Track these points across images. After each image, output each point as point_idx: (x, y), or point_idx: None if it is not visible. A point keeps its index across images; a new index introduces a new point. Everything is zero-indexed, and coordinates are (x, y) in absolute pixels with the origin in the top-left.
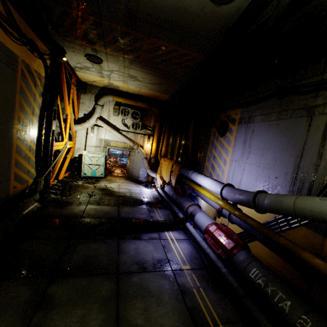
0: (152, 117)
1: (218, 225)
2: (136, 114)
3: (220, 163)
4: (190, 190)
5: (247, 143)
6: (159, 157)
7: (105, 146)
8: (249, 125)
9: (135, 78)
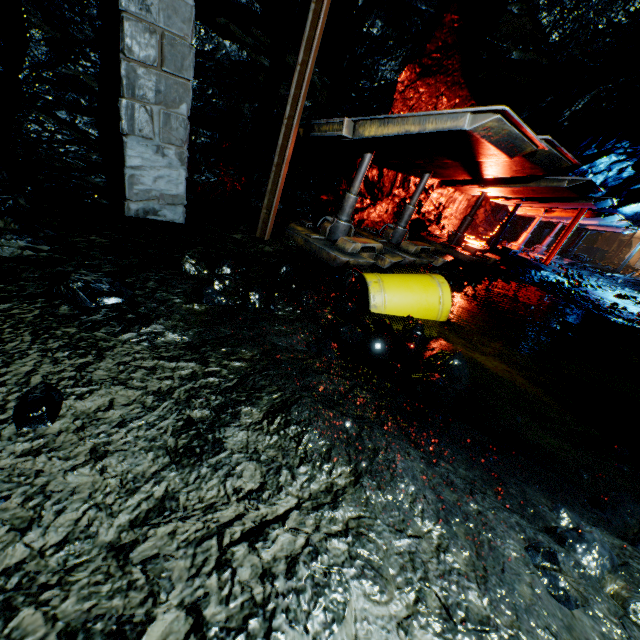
0: None
1: None
2: None
3: None
4: None
5: None
6: None
7: None
8: None
9: None
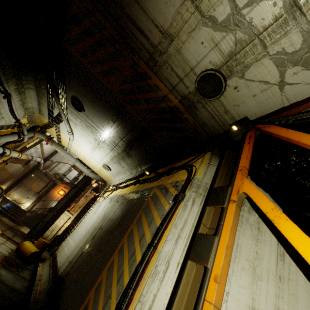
0: None
1: None
2: None
3: None
4: None
5: None
6: None
7: None
8: None
9: None
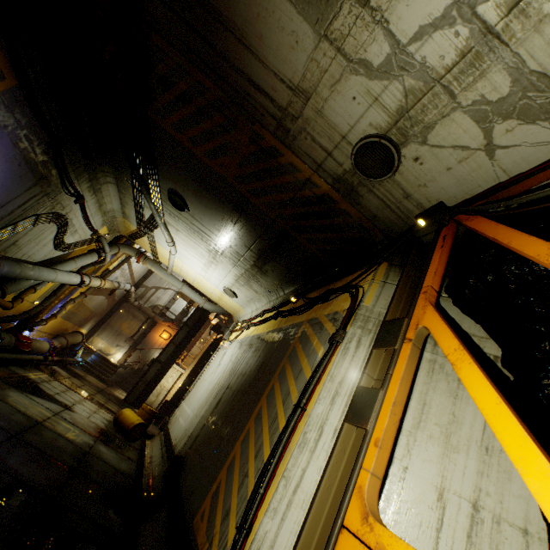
0: None
1: None
2: None
3: None
4: None
5: None
6: None
7: None
8: None
9: None
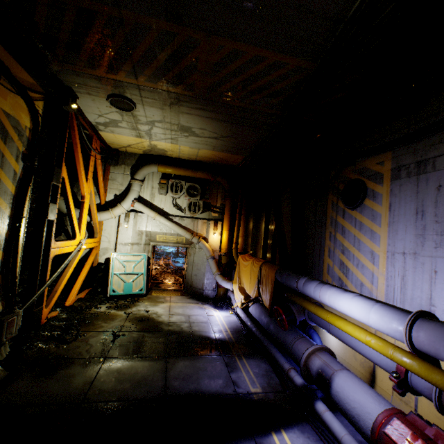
0: (219, 193)
1: (407, 420)
2: (193, 189)
3: (361, 259)
4: (304, 315)
5: (429, 214)
6: (234, 254)
7: (147, 243)
8: (422, 177)
9: (189, 132)
